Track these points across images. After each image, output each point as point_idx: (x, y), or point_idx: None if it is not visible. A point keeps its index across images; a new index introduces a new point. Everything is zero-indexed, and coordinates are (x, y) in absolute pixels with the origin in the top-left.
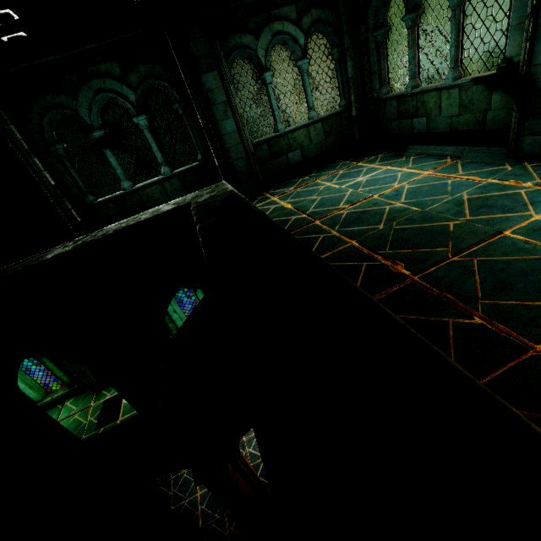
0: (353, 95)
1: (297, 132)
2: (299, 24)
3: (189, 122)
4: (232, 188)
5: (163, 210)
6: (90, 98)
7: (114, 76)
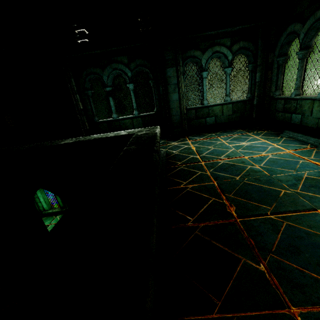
0: (256, 92)
1: (215, 107)
2: (230, 48)
3: (154, 91)
4: (158, 131)
5: (120, 134)
6: (110, 71)
7: (124, 63)
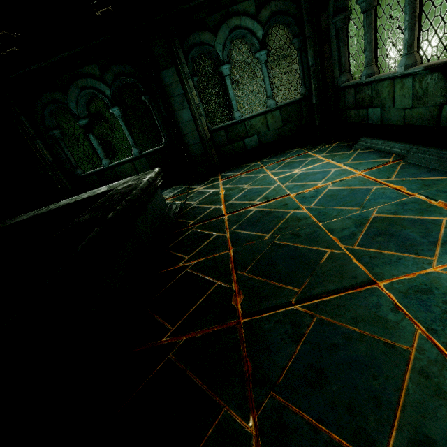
0: (313, 83)
1: (254, 119)
2: (257, 17)
3: (155, 112)
4: (147, 178)
5: (96, 193)
6: (77, 94)
7: (95, 76)
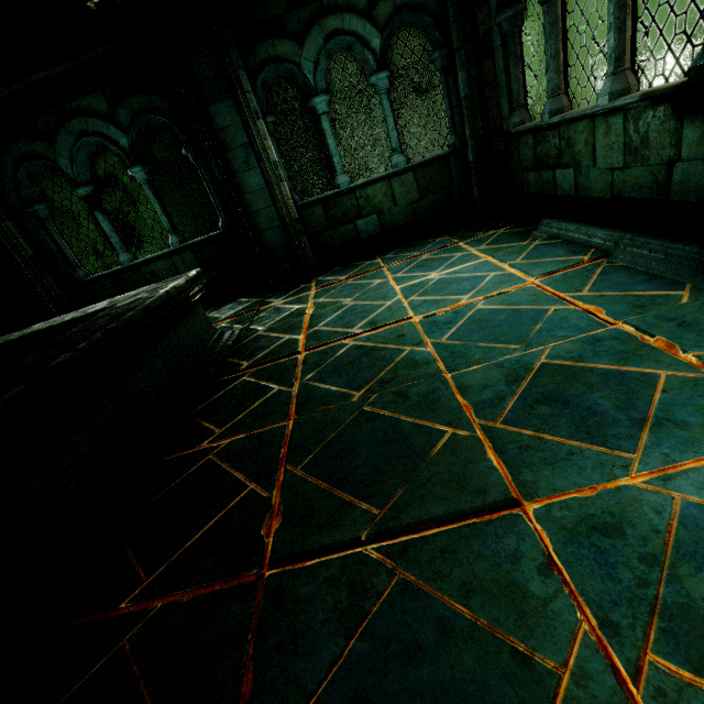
0: (468, 128)
1: (372, 187)
2: (371, 15)
3: (204, 175)
4: (167, 288)
5: (85, 312)
6: (72, 144)
7: (100, 113)
